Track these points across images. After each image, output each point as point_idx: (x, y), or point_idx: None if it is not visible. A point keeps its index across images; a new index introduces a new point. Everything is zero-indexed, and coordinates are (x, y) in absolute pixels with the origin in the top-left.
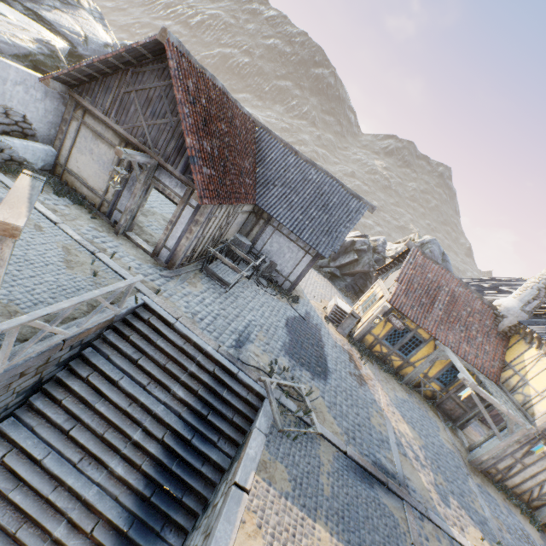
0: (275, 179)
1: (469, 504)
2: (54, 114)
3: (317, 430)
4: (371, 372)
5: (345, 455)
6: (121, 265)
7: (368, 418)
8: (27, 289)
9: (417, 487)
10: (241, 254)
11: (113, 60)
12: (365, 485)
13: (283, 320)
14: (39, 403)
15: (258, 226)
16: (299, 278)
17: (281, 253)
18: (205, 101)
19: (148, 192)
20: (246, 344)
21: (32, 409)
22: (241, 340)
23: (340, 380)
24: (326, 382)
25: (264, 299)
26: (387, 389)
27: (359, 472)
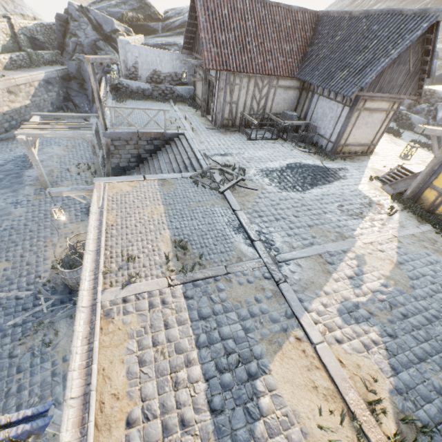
0: (319, 50)
1: (425, 372)
2: (192, 70)
3: (219, 189)
4: (398, 223)
5: (234, 213)
6: (189, 123)
7: (310, 225)
8: (143, 122)
9: (304, 275)
10: (274, 118)
11: (190, 22)
12: (228, 228)
13: (291, 161)
14: (141, 166)
15: (307, 100)
16: (338, 136)
17: (323, 117)
18: (228, 11)
19: (210, 86)
20: (227, 157)
21: (139, 169)
22: (225, 154)
23: (311, 200)
24: (283, 192)
25: (285, 151)
26: (412, 242)
27: (234, 223)
